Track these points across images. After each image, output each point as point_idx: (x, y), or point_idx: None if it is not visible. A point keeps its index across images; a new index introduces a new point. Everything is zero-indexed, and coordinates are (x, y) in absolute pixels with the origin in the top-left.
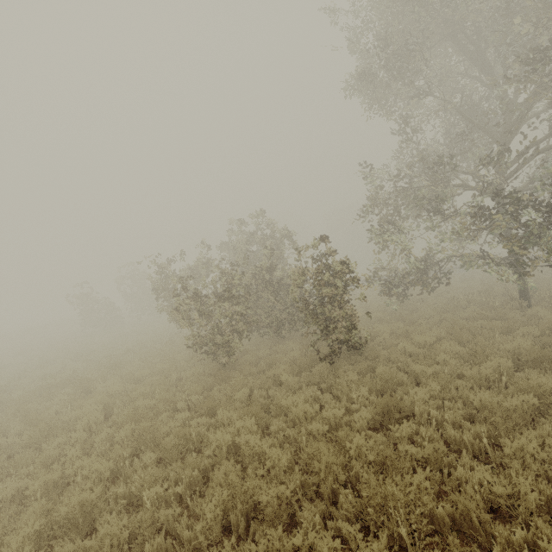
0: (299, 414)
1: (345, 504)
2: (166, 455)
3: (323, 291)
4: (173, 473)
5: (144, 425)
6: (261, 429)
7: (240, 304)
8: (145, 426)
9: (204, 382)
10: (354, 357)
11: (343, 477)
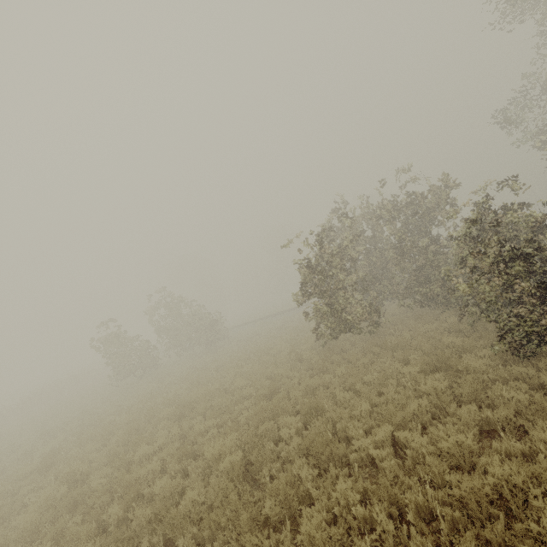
0: None
1: None
2: None
3: None
4: None
5: None
6: None
7: None
8: None
9: None
10: None
11: None
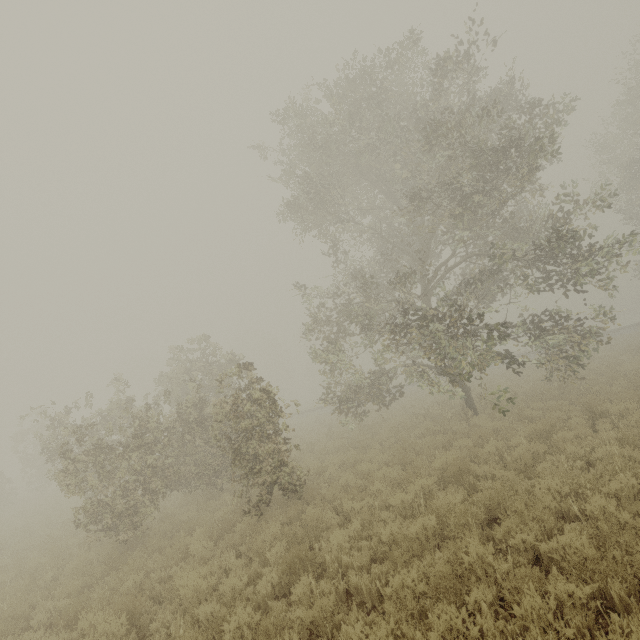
0: (190, 596)
1: None
2: None
3: (241, 425)
4: None
5: None
6: (144, 632)
7: (152, 453)
8: None
9: (92, 575)
10: (292, 502)
11: None
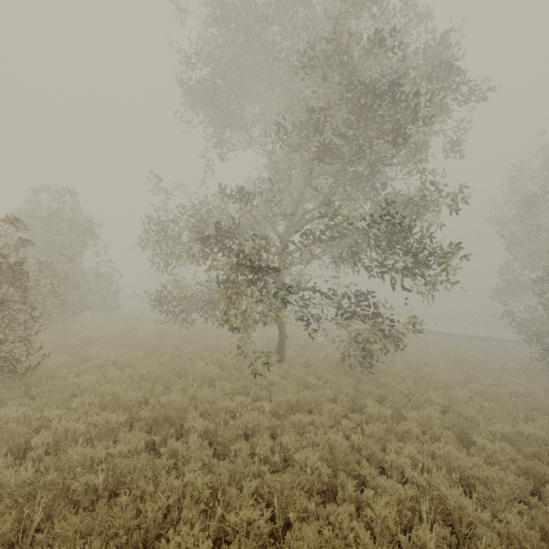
0: None
1: None
2: None
3: None
4: None
5: None
6: None
7: None
8: None
9: None
10: (8, 382)
11: None
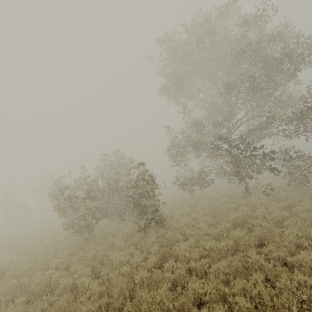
0: (117, 263)
1: (125, 311)
2: (32, 298)
3: (139, 191)
4: (32, 308)
5: (21, 280)
6: (97, 275)
7: (97, 201)
8: (22, 280)
9: (71, 250)
10: (159, 228)
11: (128, 295)
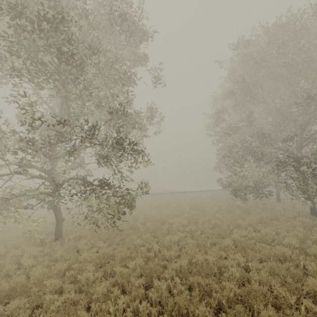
0: None
1: None
2: None
3: None
4: None
5: None
6: None
7: None
8: None
9: None
10: None
11: None
